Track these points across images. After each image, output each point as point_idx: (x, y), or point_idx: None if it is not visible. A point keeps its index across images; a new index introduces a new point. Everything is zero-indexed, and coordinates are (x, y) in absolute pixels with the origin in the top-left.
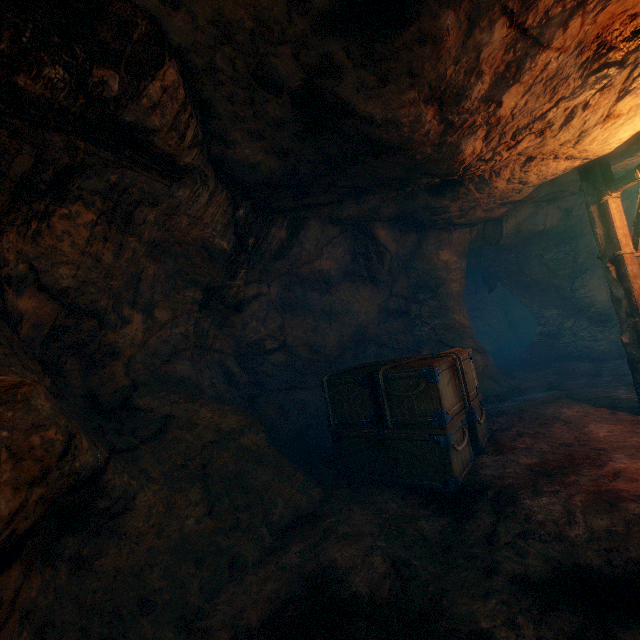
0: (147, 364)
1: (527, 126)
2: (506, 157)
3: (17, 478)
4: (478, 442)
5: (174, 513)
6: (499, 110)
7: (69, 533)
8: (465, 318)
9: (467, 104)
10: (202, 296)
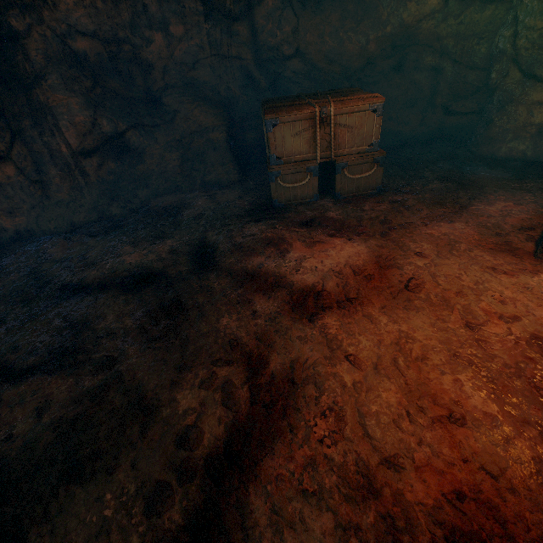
0: (179, 71)
1: None
2: None
3: (77, 132)
4: (335, 190)
5: (164, 160)
6: None
7: (127, 154)
8: None
9: None
10: (202, 7)
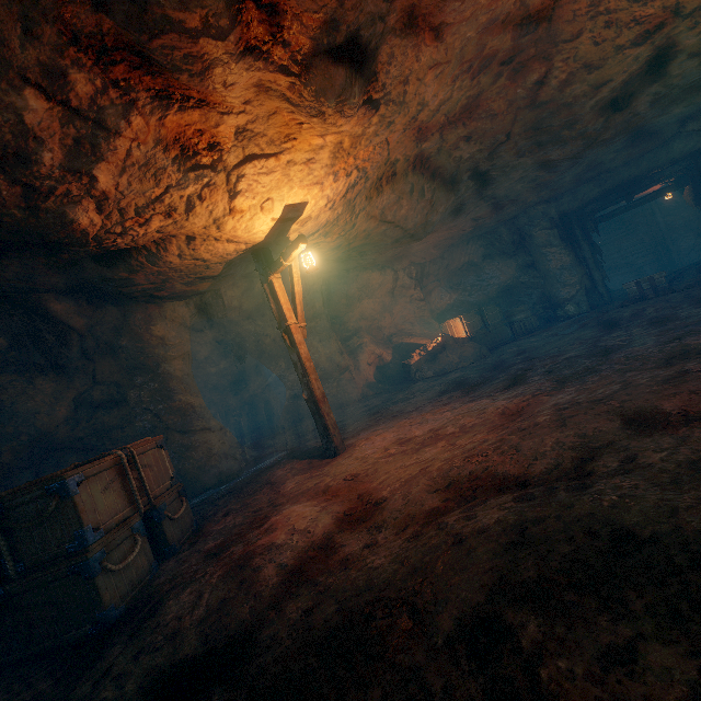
0: None
1: (148, 206)
2: (144, 233)
3: None
4: (168, 543)
5: None
6: (98, 184)
7: None
8: (194, 397)
9: (44, 169)
10: None
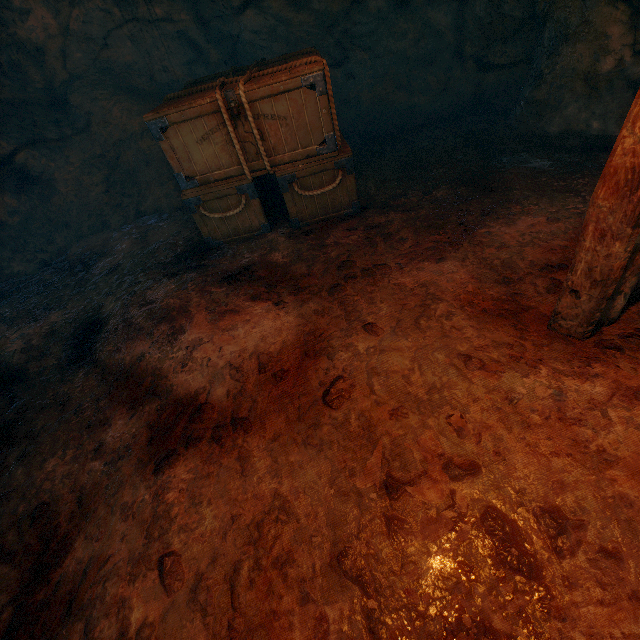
0: (87, 52)
1: None
2: None
3: None
4: (289, 215)
5: (84, 187)
6: None
7: (32, 184)
8: None
9: None
10: None
